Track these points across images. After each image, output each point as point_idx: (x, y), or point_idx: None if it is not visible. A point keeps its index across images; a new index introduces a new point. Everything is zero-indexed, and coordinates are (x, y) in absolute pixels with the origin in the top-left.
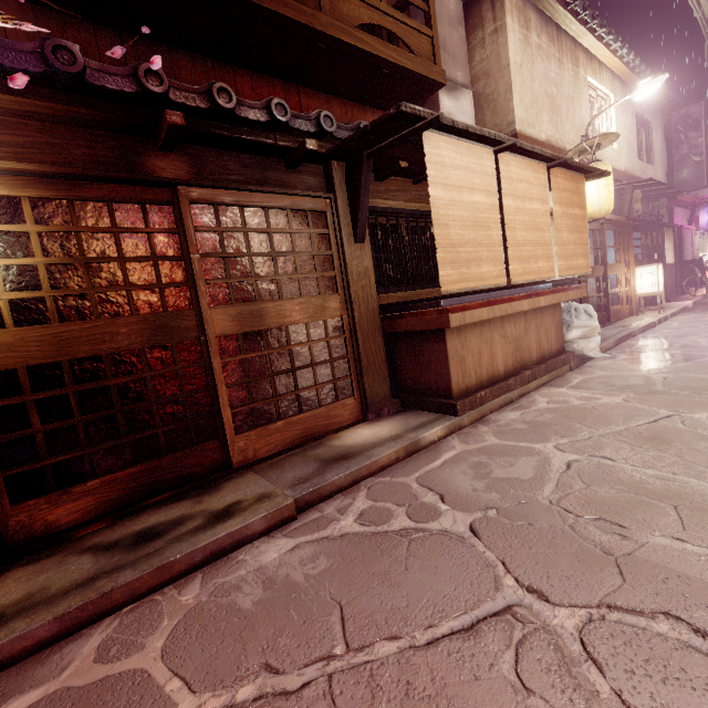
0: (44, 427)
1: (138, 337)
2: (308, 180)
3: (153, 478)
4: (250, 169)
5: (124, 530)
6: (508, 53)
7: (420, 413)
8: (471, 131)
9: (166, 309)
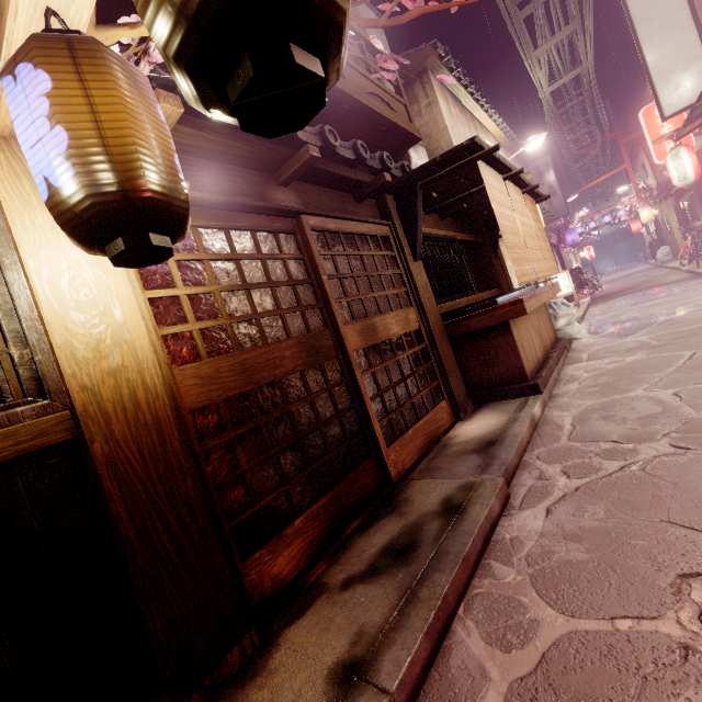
0: (250, 465)
1: (298, 360)
2: (369, 212)
3: (338, 507)
4: (335, 202)
5: (360, 558)
6: (444, 119)
7: (501, 402)
8: (501, 160)
9: (310, 330)
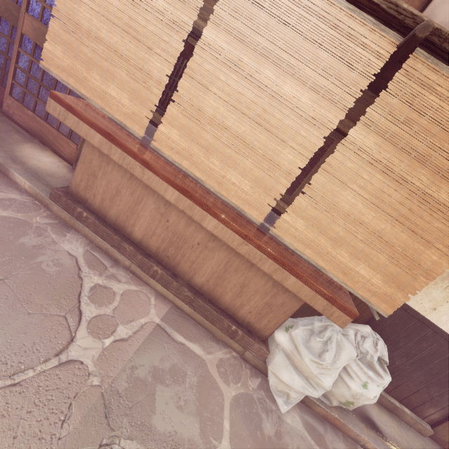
0: None
1: None
2: None
3: None
4: None
5: None
6: None
7: None
8: None
9: (16, 1)
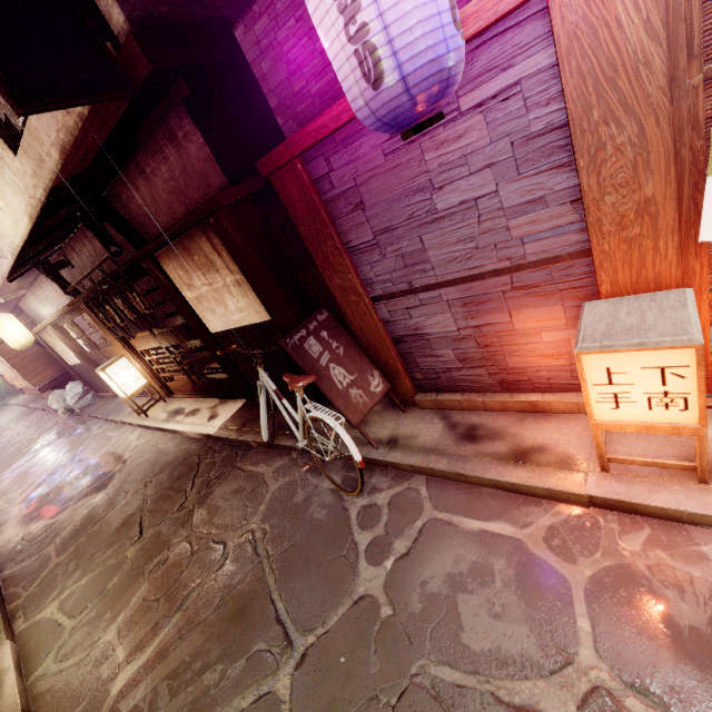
0: None
1: None
2: None
3: None
4: None
5: None
6: None
7: None
8: None
9: None
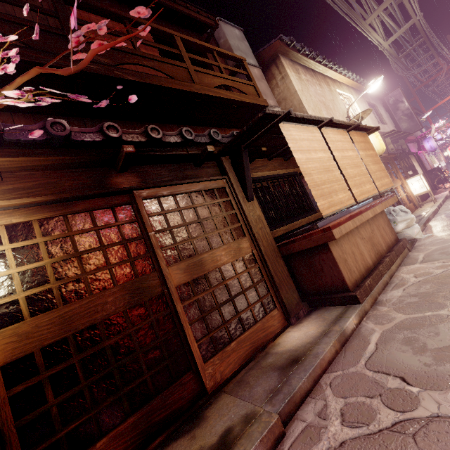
0: (57, 399)
1: (121, 302)
2: (209, 171)
3: (148, 423)
4: (174, 172)
5: None
6: (293, 86)
7: (328, 308)
8: (305, 117)
9: (137, 275)
